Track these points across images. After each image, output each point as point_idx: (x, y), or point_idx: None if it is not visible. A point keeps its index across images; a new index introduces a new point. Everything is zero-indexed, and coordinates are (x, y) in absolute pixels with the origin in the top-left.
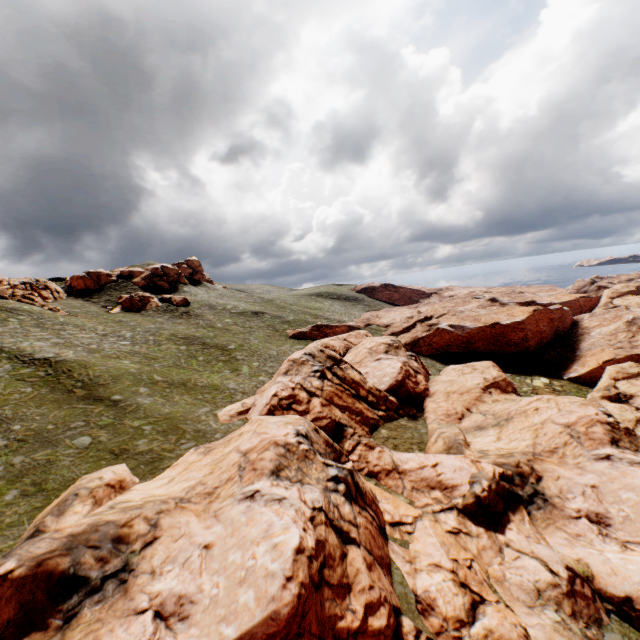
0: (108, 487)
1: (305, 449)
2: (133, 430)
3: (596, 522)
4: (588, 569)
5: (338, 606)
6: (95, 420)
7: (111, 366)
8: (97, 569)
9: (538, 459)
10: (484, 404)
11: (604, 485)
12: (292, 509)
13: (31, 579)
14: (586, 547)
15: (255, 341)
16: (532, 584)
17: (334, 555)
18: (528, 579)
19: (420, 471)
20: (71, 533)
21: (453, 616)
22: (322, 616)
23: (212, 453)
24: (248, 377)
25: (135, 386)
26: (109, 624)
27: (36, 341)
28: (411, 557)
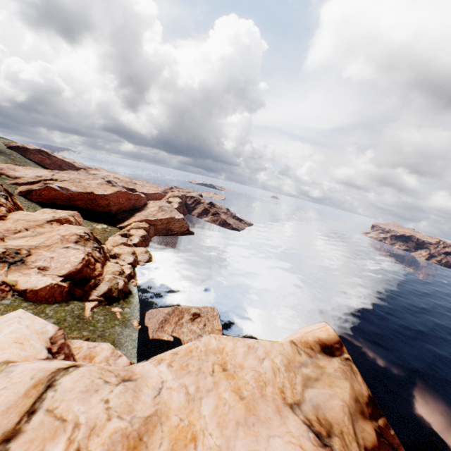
0: None
1: None
2: None
3: (42, 269)
4: (17, 283)
5: None
6: None
7: None
8: None
9: (38, 248)
10: (43, 228)
11: (58, 257)
12: None
13: None
14: (26, 277)
15: None
16: None
17: None
18: None
19: None
20: None
21: None
22: None
23: None
24: None
25: None
26: None
27: None
28: None
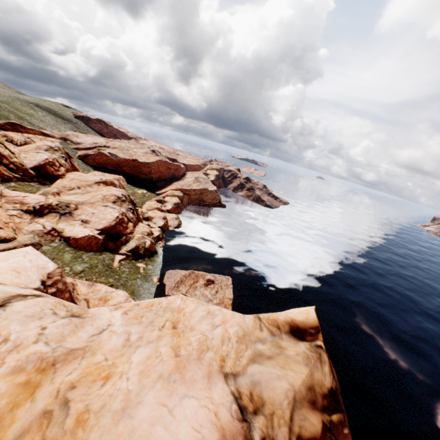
0: None
1: None
2: None
3: (84, 222)
4: (64, 230)
5: None
6: None
7: None
8: None
9: (83, 204)
10: (92, 188)
11: (98, 213)
12: None
13: None
14: (71, 227)
15: None
16: (33, 230)
17: None
18: (33, 229)
19: (15, 197)
20: None
21: None
22: None
23: None
24: None
25: None
26: None
27: None
28: None
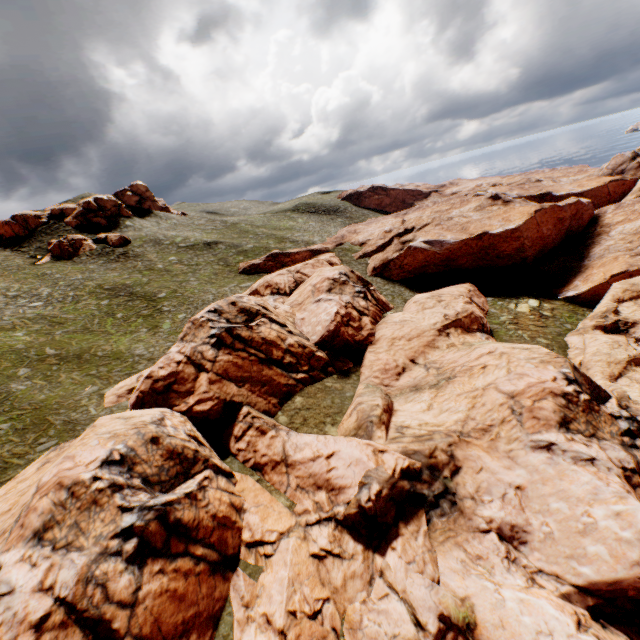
0: None
1: (99, 489)
2: None
3: (509, 538)
4: (472, 614)
5: None
6: None
7: None
8: None
9: (464, 442)
10: (436, 351)
11: (534, 486)
12: None
13: None
14: (482, 577)
15: (194, 284)
16: (388, 639)
17: None
18: (386, 632)
19: (311, 464)
20: None
21: None
22: None
23: (40, 470)
24: (166, 336)
25: (14, 368)
26: None
27: None
28: (253, 596)
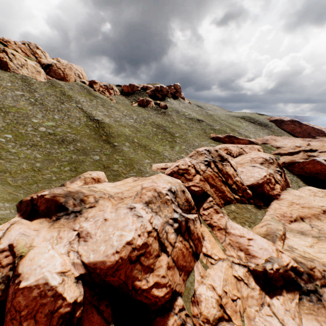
0: (92, 179)
1: (167, 199)
2: (115, 160)
3: None
4: None
5: (141, 275)
6: (104, 151)
7: (119, 130)
8: (72, 207)
9: None
10: (318, 220)
11: None
12: (140, 223)
13: (51, 200)
14: None
15: (190, 135)
16: None
17: (152, 253)
18: None
19: (238, 237)
20: (69, 190)
21: (205, 315)
22: (129, 274)
23: (135, 182)
24: (176, 152)
25: (125, 141)
26: (65, 228)
27: (98, 112)
28: (204, 275)
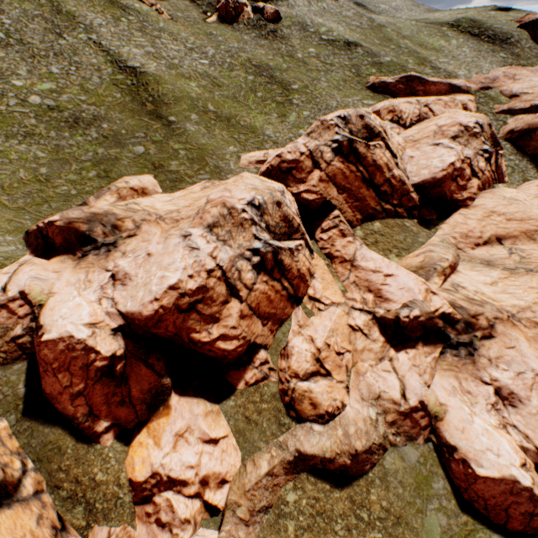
0: (131, 190)
1: (245, 218)
2: (172, 152)
3: (502, 397)
4: (443, 414)
5: (200, 326)
6: (151, 135)
7: (177, 87)
8: (102, 238)
9: (510, 323)
10: (530, 242)
11: None
12: (193, 259)
13: (67, 229)
14: (463, 403)
15: (323, 85)
16: (379, 391)
17: (216, 299)
18: (379, 387)
19: (370, 274)
20: (94, 212)
21: (294, 370)
22: (182, 326)
23: (203, 191)
24: (289, 127)
25: (189, 112)
26: (95, 268)
27: (134, 48)
28: (305, 324)
